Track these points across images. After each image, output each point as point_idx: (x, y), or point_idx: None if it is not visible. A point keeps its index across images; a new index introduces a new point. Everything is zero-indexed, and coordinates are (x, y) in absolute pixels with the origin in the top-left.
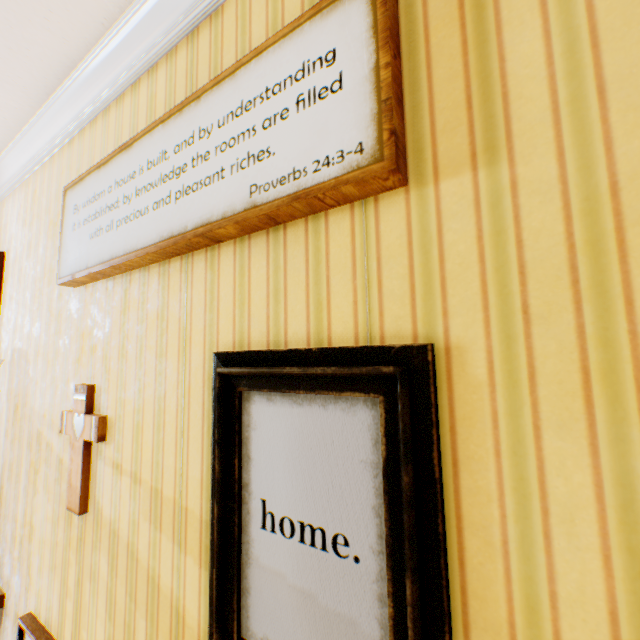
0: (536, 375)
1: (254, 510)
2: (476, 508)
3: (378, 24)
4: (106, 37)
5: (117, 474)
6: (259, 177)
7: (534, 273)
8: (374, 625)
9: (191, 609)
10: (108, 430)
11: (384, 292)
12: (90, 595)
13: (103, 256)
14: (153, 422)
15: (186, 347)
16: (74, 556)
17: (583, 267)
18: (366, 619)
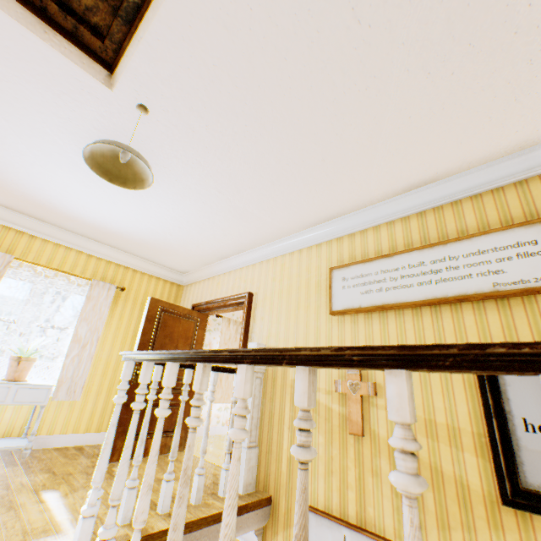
0: None
1: (517, 423)
2: None
3: None
4: (365, 209)
5: None
6: (497, 280)
7: None
8: None
9: (473, 480)
10: (377, 390)
11: None
12: (372, 484)
13: (374, 303)
14: (419, 385)
15: None
16: (351, 463)
17: None
18: None
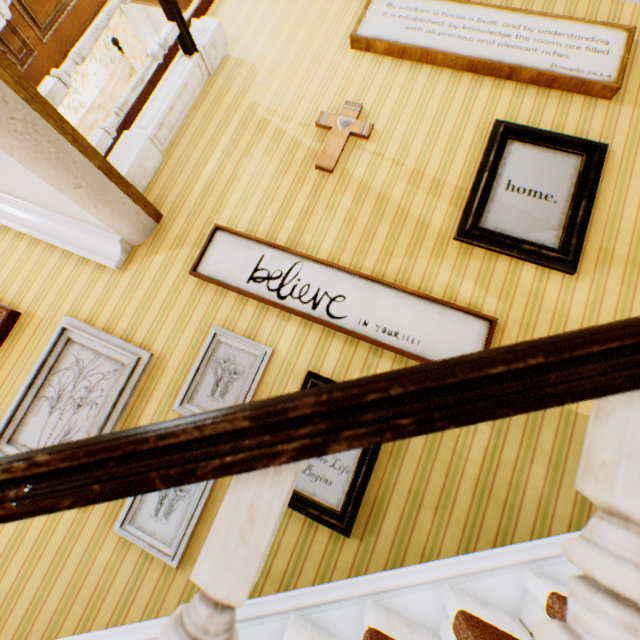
0: (634, 165)
1: (501, 184)
2: (604, 194)
3: (627, 46)
4: None
5: (376, 159)
6: (557, 63)
7: None
8: (556, 222)
9: (435, 222)
10: (372, 136)
11: (590, 129)
12: (322, 217)
13: (418, 44)
14: (424, 140)
15: (465, 114)
16: (304, 196)
17: None
18: (553, 220)
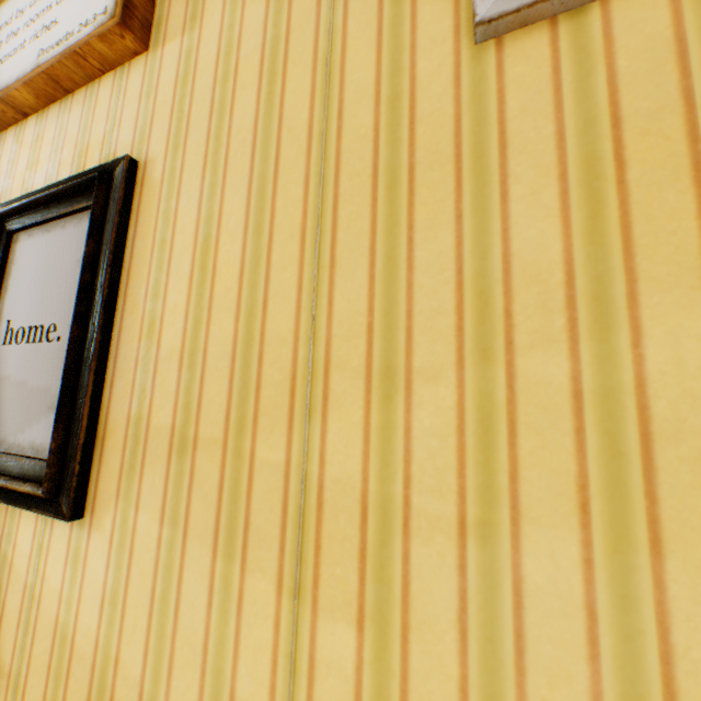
0: (185, 169)
1: (2, 332)
2: (138, 273)
3: None
4: None
5: None
6: (47, 43)
7: (197, 100)
8: (60, 385)
9: None
10: None
11: (121, 133)
12: None
13: None
14: None
15: None
16: None
17: (219, 91)
18: (56, 383)
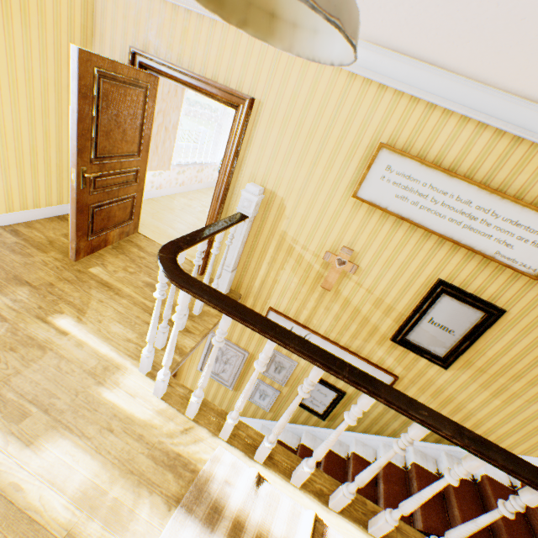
0: (518, 323)
1: (427, 318)
2: (487, 335)
3: None
4: (479, 86)
5: (357, 286)
6: (502, 251)
7: (535, 309)
8: (449, 344)
9: (382, 328)
10: (356, 271)
11: (503, 294)
12: (322, 313)
13: (402, 213)
14: (389, 280)
15: (422, 267)
16: (313, 300)
17: None
18: (448, 343)
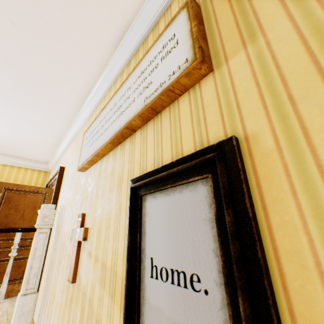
0: (309, 132)
1: (147, 265)
2: (287, 238)
3: (190, 15)
4: (101, 76)
5: (89, 258)
6: (147, 94)
7: (291, 77)
8: None
9: None
10: (88, 234)
11: (207, 122)
12: None
13: (92, 152)
14: (105, 225)
15: (120, 183)
16: (67, 310)
17: (323, 60)
18: None
